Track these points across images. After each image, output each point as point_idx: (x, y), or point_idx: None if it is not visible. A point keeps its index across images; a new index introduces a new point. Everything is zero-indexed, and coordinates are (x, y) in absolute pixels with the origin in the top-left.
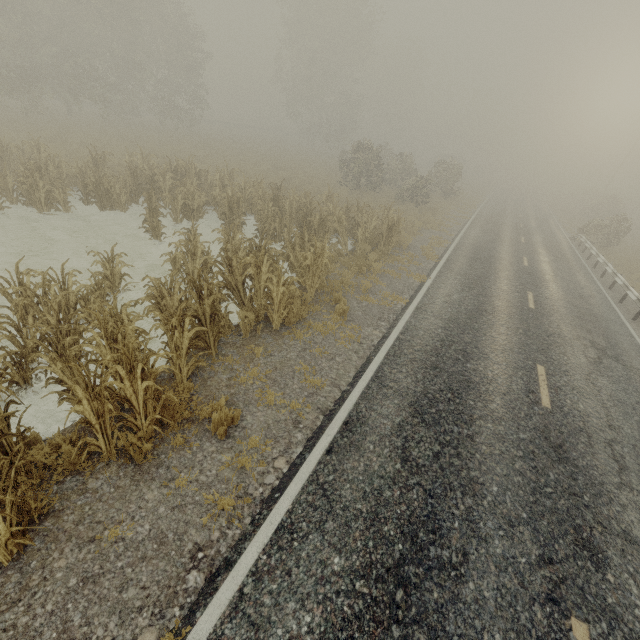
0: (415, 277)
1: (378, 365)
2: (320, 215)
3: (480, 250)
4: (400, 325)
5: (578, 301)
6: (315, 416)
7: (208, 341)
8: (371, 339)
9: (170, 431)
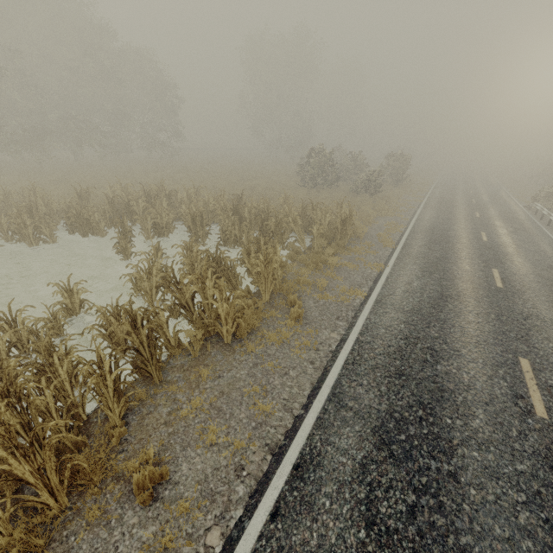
0: (373, 267)
1: (335, 378)
2: (275, 218)
3: (436, 230)
4: (359, 324)
5: (549, 273)
6: (262, 457)
7: (150, 369)
8: (328, 344)
9: (89, 497)
